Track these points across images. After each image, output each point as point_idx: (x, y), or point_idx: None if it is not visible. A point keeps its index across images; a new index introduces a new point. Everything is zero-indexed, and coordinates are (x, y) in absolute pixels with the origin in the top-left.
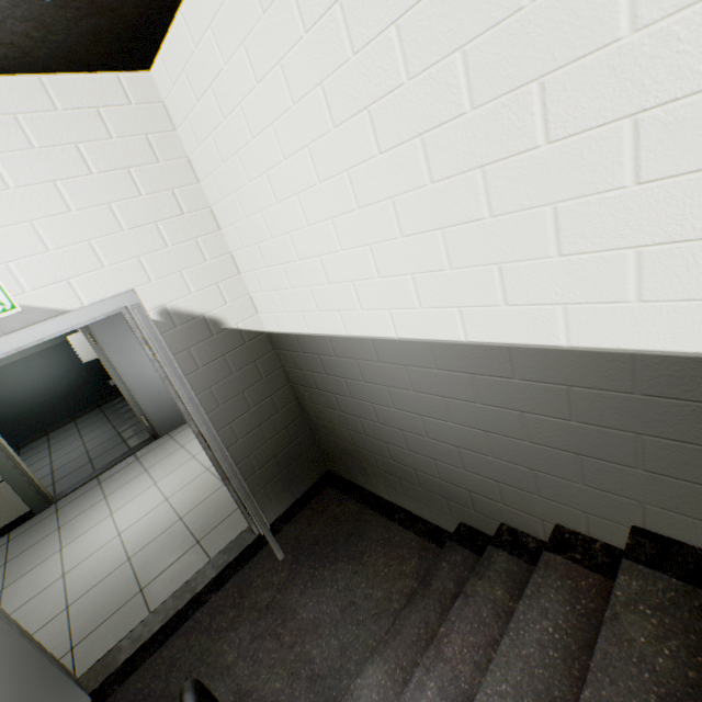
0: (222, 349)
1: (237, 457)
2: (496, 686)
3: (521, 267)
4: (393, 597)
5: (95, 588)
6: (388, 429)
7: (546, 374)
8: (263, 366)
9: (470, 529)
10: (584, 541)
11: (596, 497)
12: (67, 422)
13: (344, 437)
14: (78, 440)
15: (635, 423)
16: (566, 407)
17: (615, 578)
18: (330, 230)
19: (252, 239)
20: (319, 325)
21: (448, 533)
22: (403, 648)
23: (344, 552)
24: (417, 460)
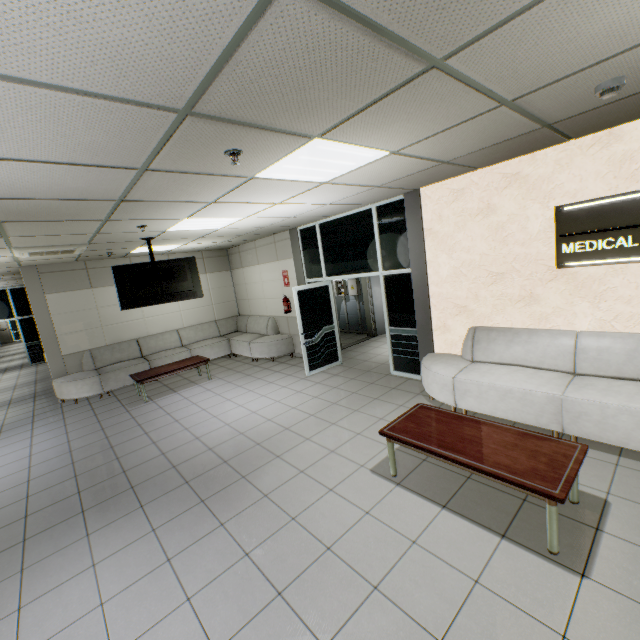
0: None
1: None
2: None
3: None
4: None
5: None
6: None
7: None
8: None
9: None
10: None
11: None
12: None
13: None
14: None
15: None
16: None
17: None
18: None
19: None
20: None
21: None
22: None
23: None
24: None
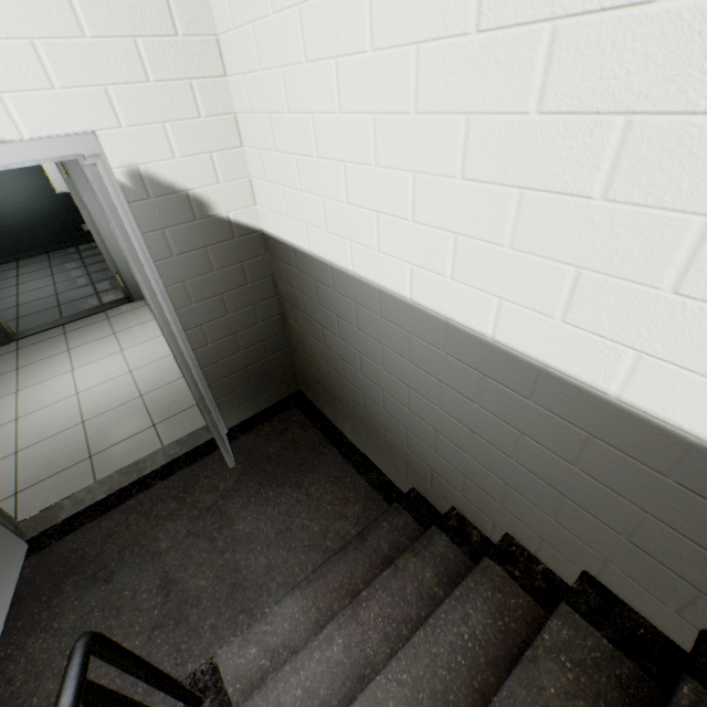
0: (204, 239)
1: (204, 361)
2: (398, 673)
3: (609, 284)
4: (328, 535)
5: (46, 442)
6: (370, 383)
7: (571, 413)
8: (251, 270)
9: (420, 497)
10: (528, 559)
11: (560, 534)
12: (39, 253)
13: (322, 370)
14: (49, 277)
15: (647, 501)
16: (576, 452)
17: (548, 620)
18: (368, 131)
19: (264, 105)
20: (324, 247)
21: (398, 490)
22: (323, 591)
23: (294, 478)
24: (390, 422)
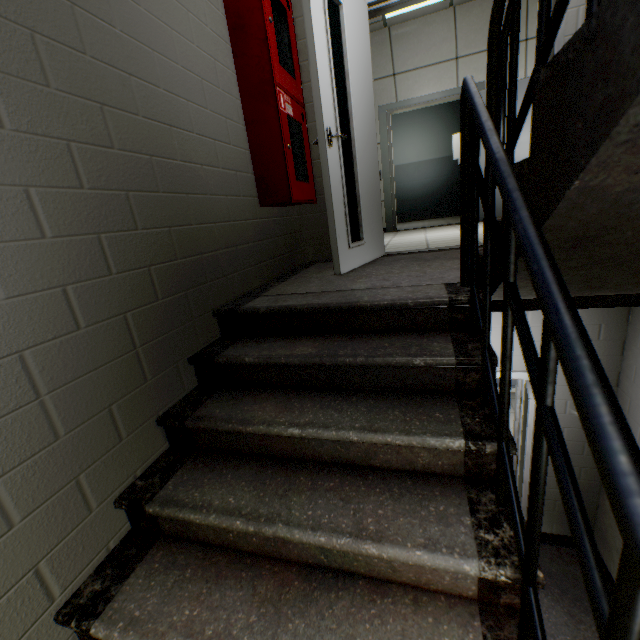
0: None
1: None
2: None
3: None
4: None
5: (403, 243)
6: None
7: None
8: None
9: None
10: None
11: None
12: (417, 220)
13: None
14: (420, 223)
15: None
16: None
17: None
18: None
19: None
20: None
21: None
22: None
23: None
24: None
